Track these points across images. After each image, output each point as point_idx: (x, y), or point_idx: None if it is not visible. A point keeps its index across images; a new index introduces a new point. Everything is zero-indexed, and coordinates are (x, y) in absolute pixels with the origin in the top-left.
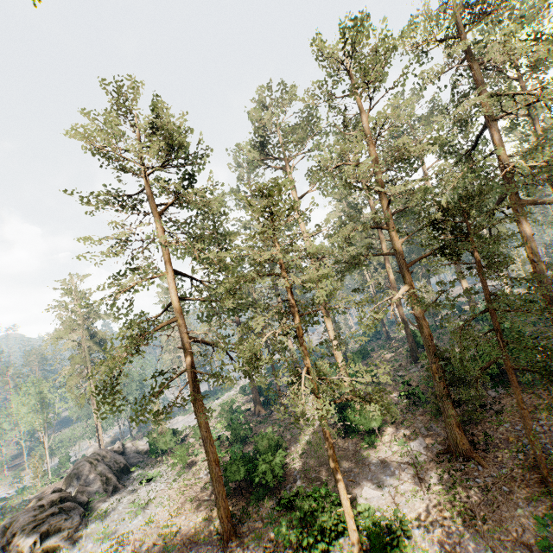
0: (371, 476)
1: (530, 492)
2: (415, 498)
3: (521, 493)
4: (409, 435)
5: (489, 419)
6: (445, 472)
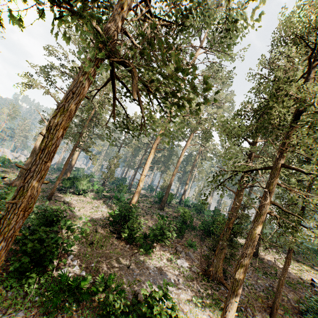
0: (152, 279)
1: (263, 315)
2: (197, 308)
3: (259, 316)
4: (174, 254)
5: None
6: (207, 289)
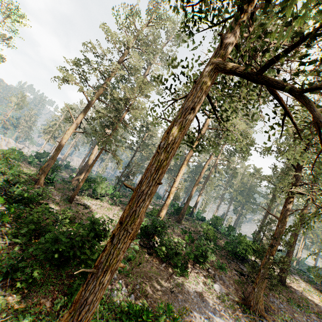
0: (198, 307)
1: None
2: None
3: None
4: (208, 277)
5: (252, 286)
6: None
